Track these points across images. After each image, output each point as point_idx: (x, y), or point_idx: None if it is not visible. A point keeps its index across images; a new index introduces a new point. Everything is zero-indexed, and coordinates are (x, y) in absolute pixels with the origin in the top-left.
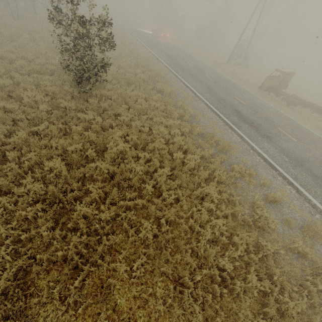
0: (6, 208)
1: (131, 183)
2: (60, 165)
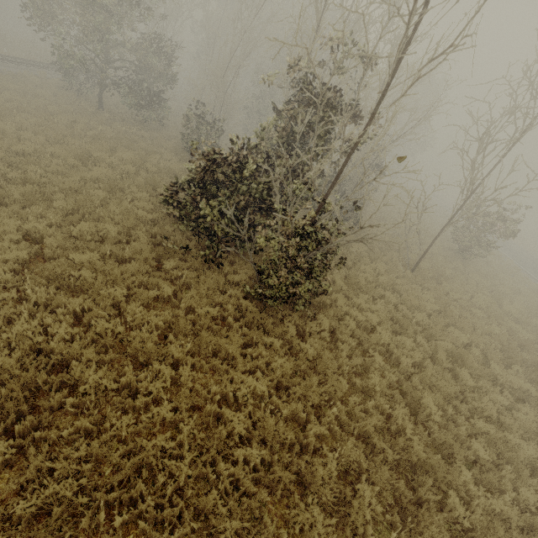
0: (459, 304)
1: (532, 333)
2: (487, 297)
